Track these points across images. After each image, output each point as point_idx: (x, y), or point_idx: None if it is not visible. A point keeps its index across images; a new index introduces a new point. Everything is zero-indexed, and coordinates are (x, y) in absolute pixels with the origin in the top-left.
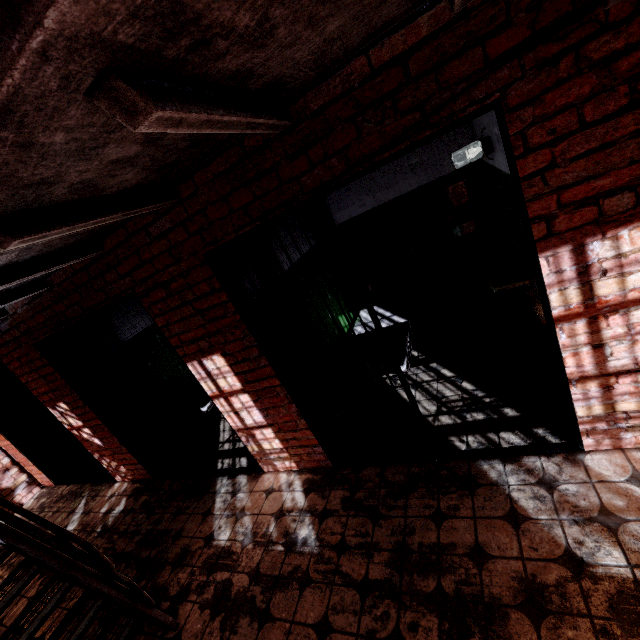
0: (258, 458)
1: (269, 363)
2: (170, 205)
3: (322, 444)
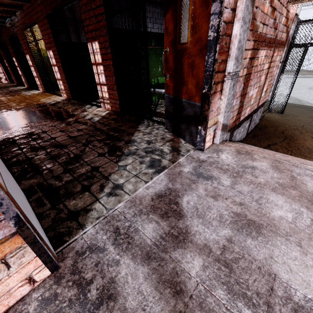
0: (24, 83)
1: (18, 62)
2: (3, 28)
3: (27, 82)
